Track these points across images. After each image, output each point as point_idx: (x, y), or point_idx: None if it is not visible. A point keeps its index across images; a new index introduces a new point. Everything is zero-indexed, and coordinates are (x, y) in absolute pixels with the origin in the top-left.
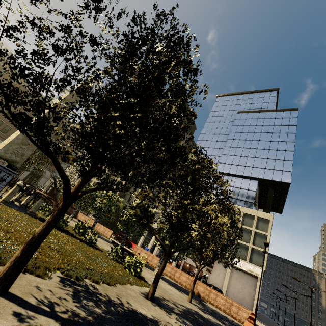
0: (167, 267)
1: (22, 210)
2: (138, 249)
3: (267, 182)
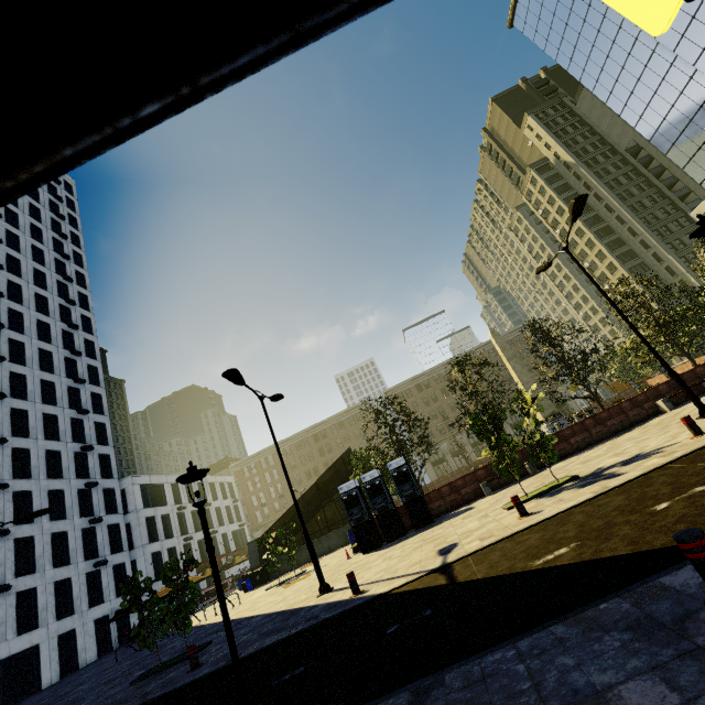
0: None
1: None
2: None
3: None
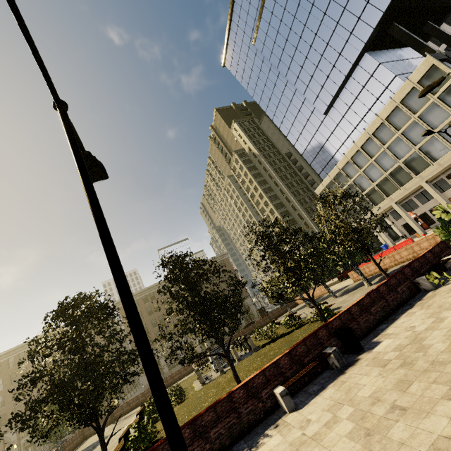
0: (384, 261)
1: (250, 353)
2: (353, 275)
3: (374, 37)
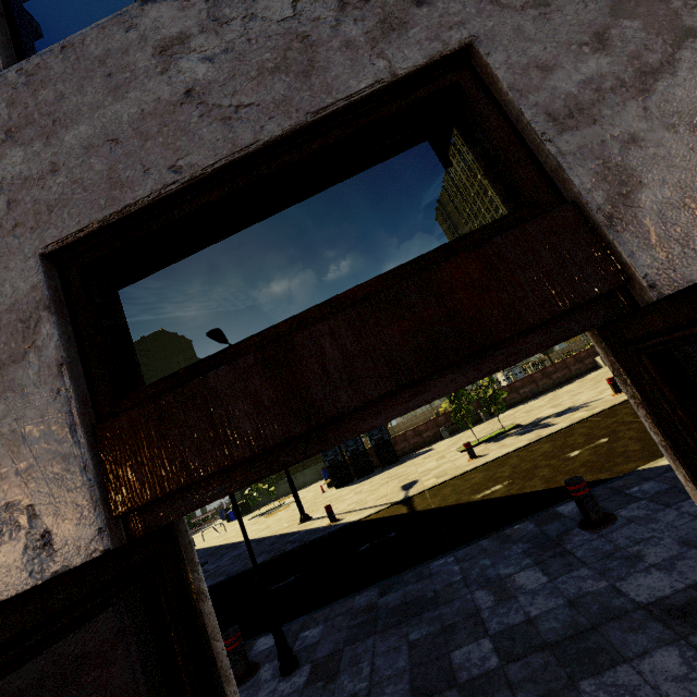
0: None
1: None
2: None
3: None
